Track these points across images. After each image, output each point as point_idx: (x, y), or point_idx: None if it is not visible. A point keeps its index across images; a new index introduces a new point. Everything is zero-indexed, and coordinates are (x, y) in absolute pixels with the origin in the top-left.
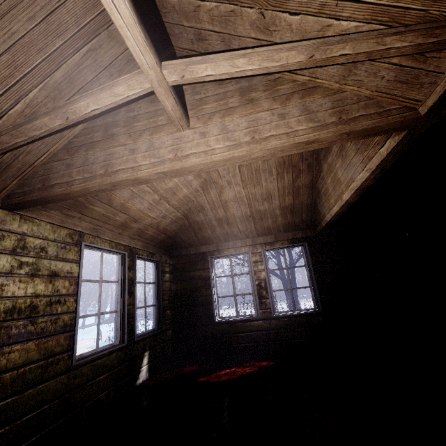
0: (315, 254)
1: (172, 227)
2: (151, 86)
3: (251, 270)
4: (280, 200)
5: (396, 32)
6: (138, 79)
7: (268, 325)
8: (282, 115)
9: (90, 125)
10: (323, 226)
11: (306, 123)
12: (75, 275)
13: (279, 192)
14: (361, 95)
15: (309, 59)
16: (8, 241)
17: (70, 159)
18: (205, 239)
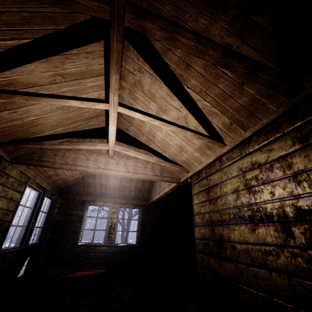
0: (144, 214)
1: (72, 181)
2: (108, 149)
3: (109, 216)
4: (136, 184)
5: (174, 166)
6: (106, 147)
7: (109, 250)
8: (145, 167)
9: (70, 139)
10: (151, 202)
11: (151, 172)
12: (18, 200)
13: (136, 180)
14: (168, 169)
15: (155, 162)
16: (4, 178)
17: (57, 151)
18: (88, 192)
